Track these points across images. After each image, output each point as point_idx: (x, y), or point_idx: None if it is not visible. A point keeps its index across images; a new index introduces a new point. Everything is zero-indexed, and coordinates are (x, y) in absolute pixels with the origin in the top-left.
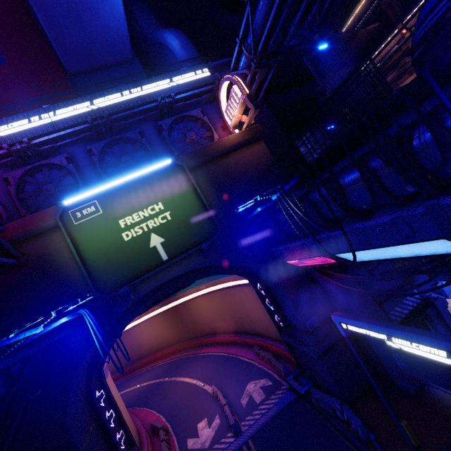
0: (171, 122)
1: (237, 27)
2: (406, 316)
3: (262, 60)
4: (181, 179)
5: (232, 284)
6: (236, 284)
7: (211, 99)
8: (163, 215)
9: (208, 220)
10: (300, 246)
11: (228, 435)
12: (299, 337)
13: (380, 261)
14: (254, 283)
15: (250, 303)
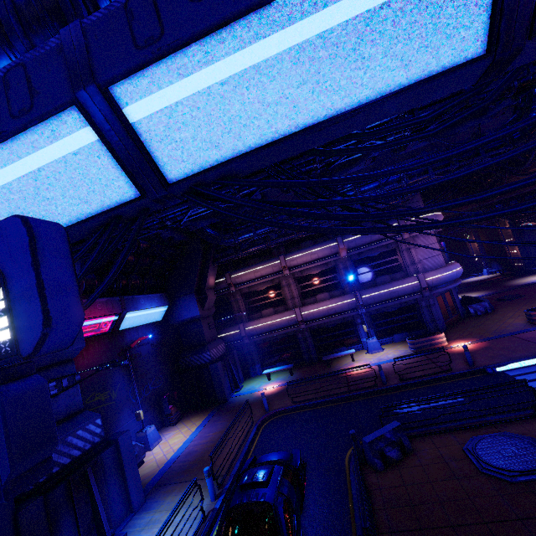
0: None
1: None
2: (62, 471)
3: None
4: None
5: None
6: None
7: None
8: None
9: None
10: None
11: None
12: None
13: None
14: None
15: None
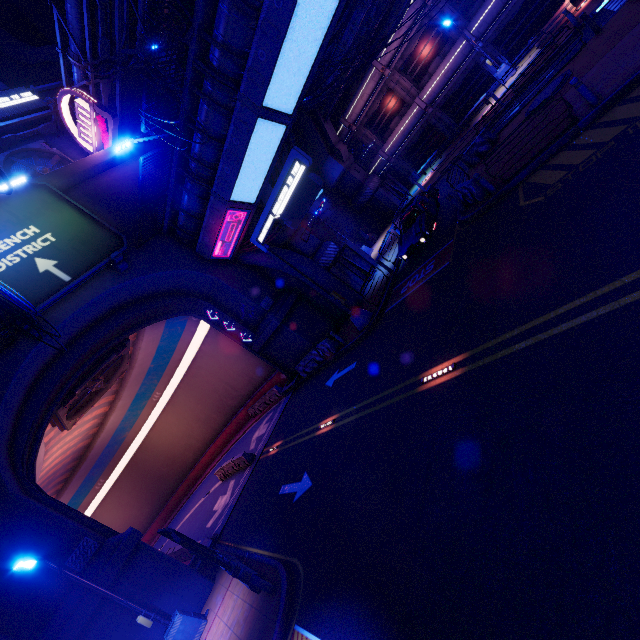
0: (5, 159)
1: (54, 60)
2: (333, 262)
3: (98, 68)
4: (50, 199)
5: (190, 360)
6: (194, 355)
7: (53, 130)
8: (43, 238)
9: (108, 234)
10: (210, 215)
11: (245, 472)
12: (264, 326)
13: (263, 184)
14: (205, 316)
15: (219, 362)
